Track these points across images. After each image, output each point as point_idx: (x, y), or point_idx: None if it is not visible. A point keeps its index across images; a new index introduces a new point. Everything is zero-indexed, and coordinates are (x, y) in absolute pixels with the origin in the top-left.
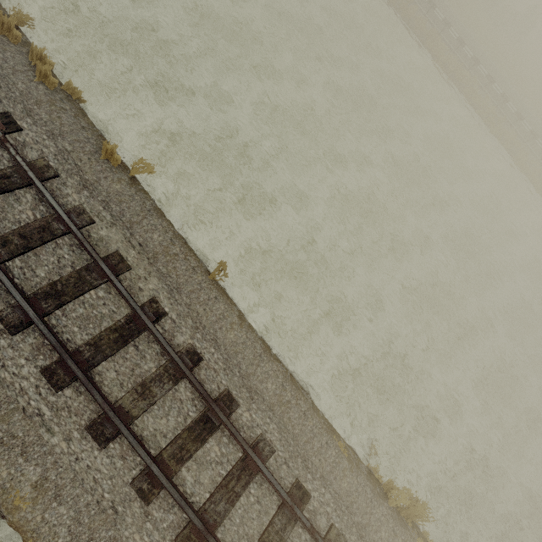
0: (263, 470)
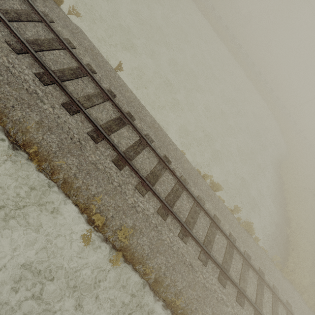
0: (150, 144)
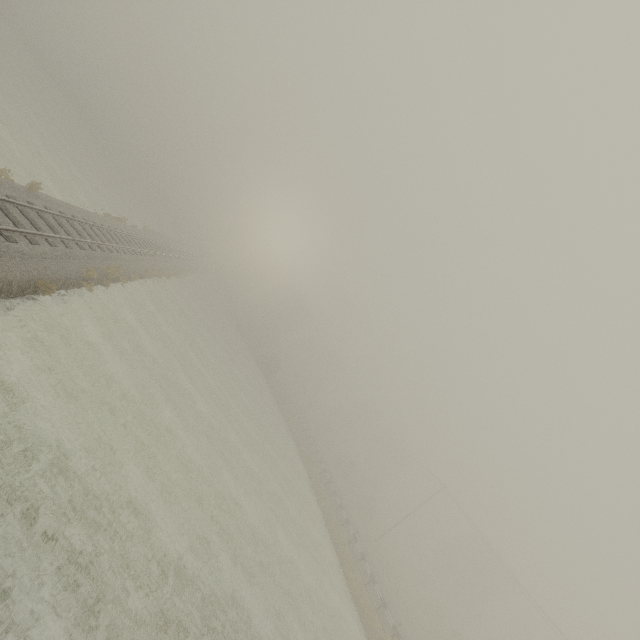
0: None
